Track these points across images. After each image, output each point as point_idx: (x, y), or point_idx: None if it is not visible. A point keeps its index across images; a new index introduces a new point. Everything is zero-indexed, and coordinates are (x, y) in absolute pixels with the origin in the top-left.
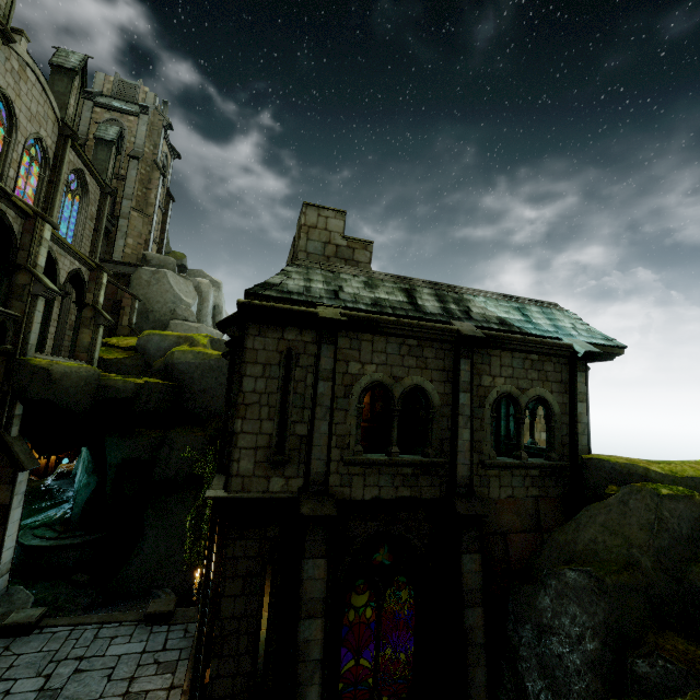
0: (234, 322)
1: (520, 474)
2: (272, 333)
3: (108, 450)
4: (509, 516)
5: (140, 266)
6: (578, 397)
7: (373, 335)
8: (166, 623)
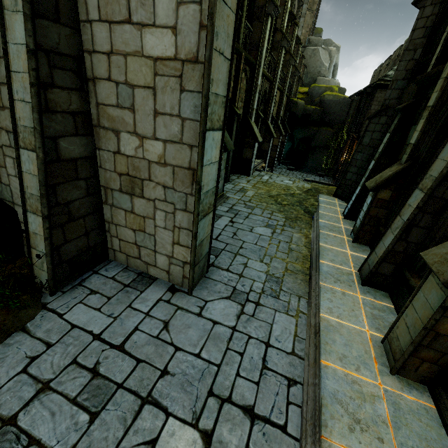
0: (370, 87)
1: None
2: (384, 92)
3: (297, 133)
4: None
5: (306, 46)
6: None
7: None
8: (322, 177)
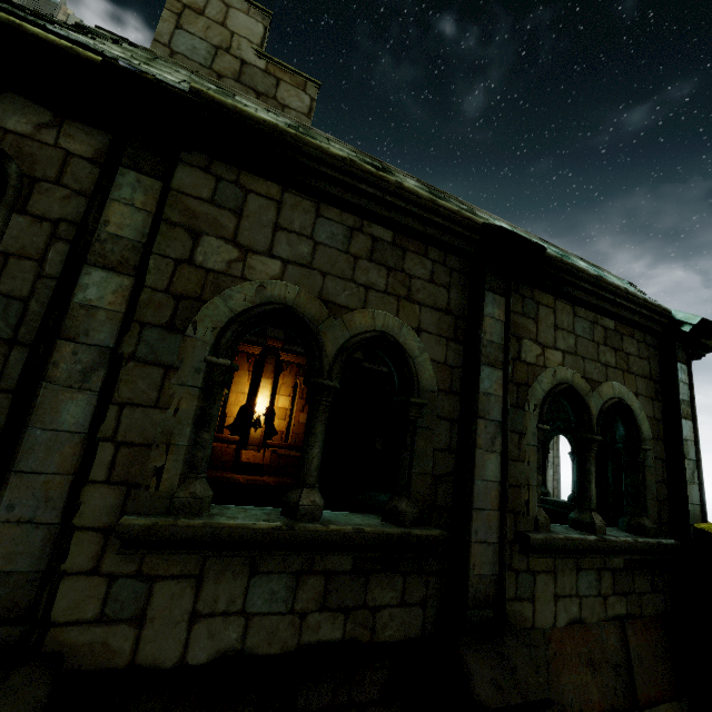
0: None
1: (592, 564)
2: None
3: None
4: (575, 675)
5: None
6: (680, 408)
7: (283, 188)
8: None
